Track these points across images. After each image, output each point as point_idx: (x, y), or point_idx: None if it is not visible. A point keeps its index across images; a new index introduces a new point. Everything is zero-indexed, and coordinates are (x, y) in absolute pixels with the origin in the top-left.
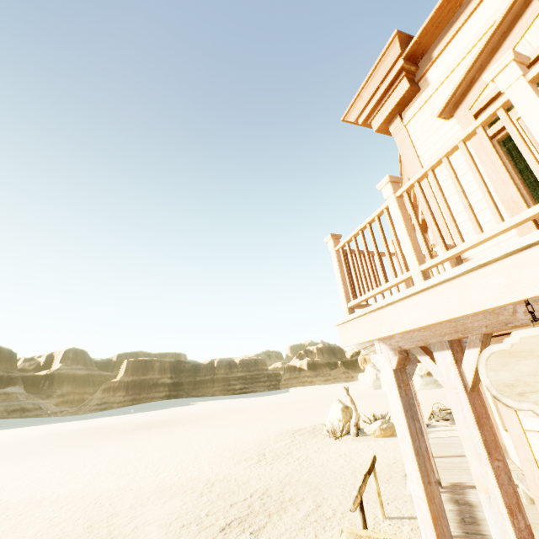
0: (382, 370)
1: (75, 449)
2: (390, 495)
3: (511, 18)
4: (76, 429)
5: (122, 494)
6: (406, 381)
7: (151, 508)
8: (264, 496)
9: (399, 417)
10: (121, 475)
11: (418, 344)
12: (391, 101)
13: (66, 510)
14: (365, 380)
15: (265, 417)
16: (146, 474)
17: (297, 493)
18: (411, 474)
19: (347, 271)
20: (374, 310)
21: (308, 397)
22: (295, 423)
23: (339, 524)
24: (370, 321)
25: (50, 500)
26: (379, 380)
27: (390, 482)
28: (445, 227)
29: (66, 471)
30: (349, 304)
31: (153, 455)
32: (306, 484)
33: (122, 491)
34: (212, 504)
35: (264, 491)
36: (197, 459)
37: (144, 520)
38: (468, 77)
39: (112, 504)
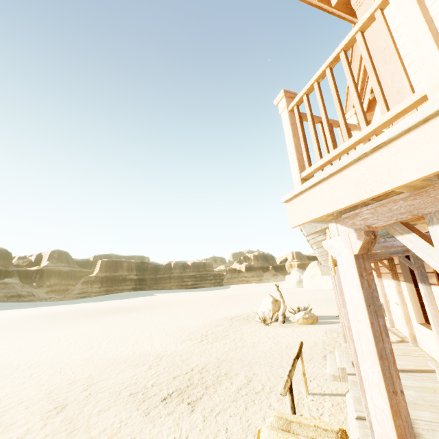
0: (338, 257)
1: (55, 327)
2: (312, 373)
3: None
4: (59, 312)
5: (84, 365)
6: (369, 269)
7: (106, 377)
8: (203, 370)
9: (358, 312)
10: (87, 349)
11: (400, 217)
12: None
13: (34, 377)
14: (290, 280)
15: (210, 306)
16: (108, 349)
17: (232, 368)
18: (369, 380)
19: (302, 133)
20: (347, 165)
21: (245, 292)
22: (233, 311)
23: (267, 398)
24: (339, 183)
25: (24, 368)
26: (301, 281)
27: (312, 362)
28: None
29: (43, 344)
30: (304, 173)
31: (116, 333)
32: (239, 361)
33: (85, 362)
34: (158, 376)
35: (203, 366)
36: (151, 337)
37: (98, 388)
38: None
39: (74, 373)
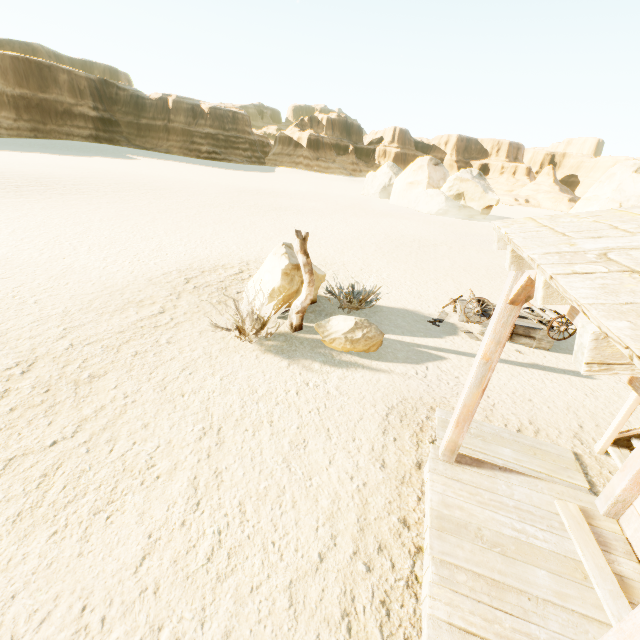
0: None
1: None
2: None
3: None
4: None
5: None
6: None
7: None
8: None
9: None
10: None
11: None
12: None
13: None
14: (373, 183)
15: (193, 215)
16: None
17: None
18: None
19: None
20: None
21: (290, 190)
22: (222, 245)
23: None
24: None
25: None
26: (391, 187)
27: None
28: None
29: None
30: None
31: None
32: None
33: None
34: None
35: None
36: None
37: None
38: None
39: None
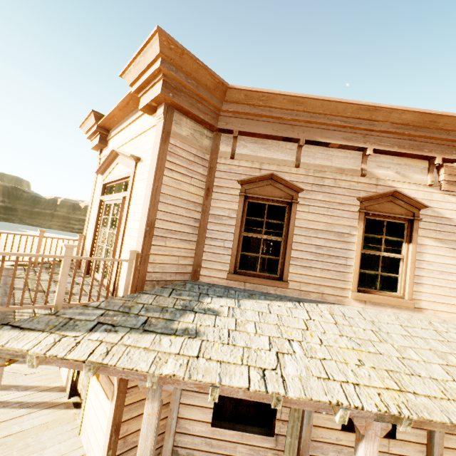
0: None
1: None
2: None
3: (114, 156)
4: None
5: None
6: None
7: None
8: None
9: None
10: None
11: None
12: (96, 141)
13: None
14: None
15: None
16: None
17: None
18: None
19: None
20: None
21: None
22: None
23: None
24: None
25: None
26: None
27: None
28: (87, 225)
29: None
30: None
31: None
32: None
33: None
34: None
35: None
36: None
37: None
38: (104, 166)
39: None
